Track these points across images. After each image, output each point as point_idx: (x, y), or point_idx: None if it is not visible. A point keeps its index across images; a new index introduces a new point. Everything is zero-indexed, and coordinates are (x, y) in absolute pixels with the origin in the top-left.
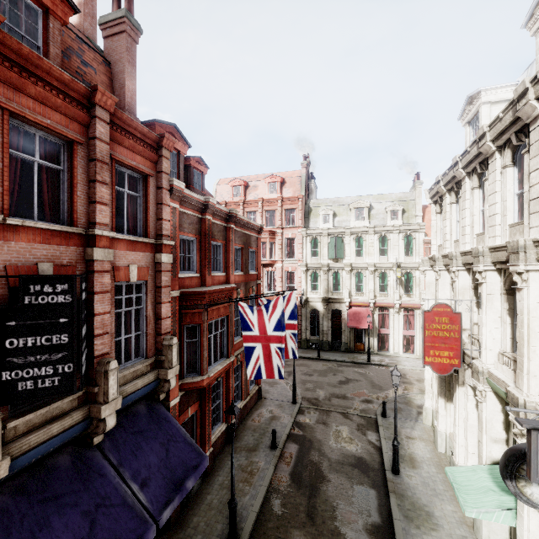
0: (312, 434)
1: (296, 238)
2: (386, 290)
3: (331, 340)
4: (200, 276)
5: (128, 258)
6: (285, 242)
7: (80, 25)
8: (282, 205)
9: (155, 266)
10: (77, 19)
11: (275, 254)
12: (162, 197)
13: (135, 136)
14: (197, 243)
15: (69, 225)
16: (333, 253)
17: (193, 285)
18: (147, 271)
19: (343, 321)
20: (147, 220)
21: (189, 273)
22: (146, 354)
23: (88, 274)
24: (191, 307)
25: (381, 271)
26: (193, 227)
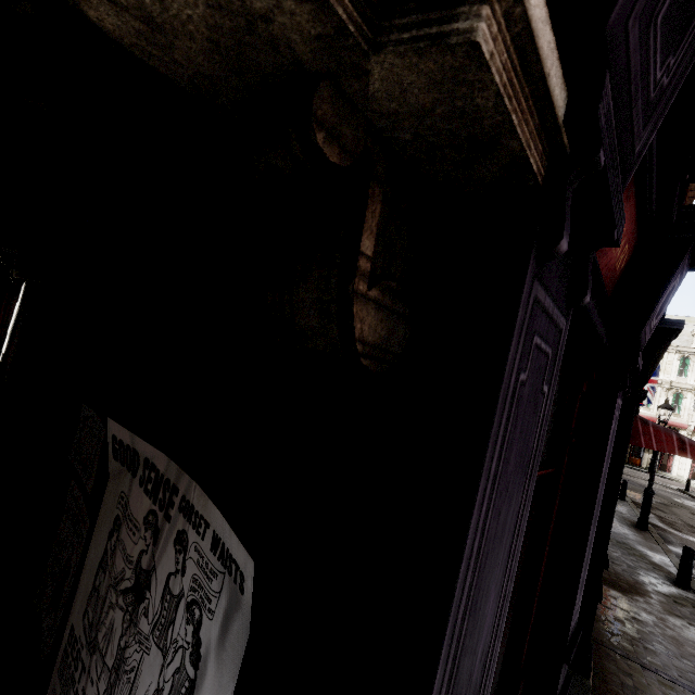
0: (626, 477)
1: None
2: (679, 412)
3: None
4: None
5: None
6: None
7: None
8: None
9: None
10: None
11: None
12: None
13: None
14: None
15: None
16: None
17: None
18: None
19: None
20: None
21: None
22: None
23: None
24: None
25: (677, 391)
26: None
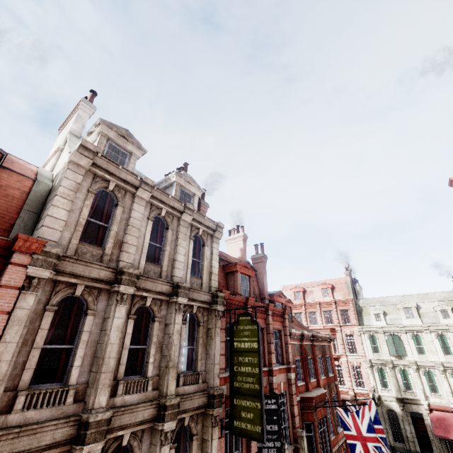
0: None
1: (355, 335)
2: None
3: (420, 451)
4: (305, 383)
5: (279, 378)
6: (345, 338)
7: (241, 257)
8: (336, 306)
9: (287, 380)
10: (240, 255)
11: (338, 349)
12: (287, 340)
13: (276, 313)
14: (301, 361)
15: (263, 365)
16: (393, 350)
17: (302, 391)
18: (286, 384)
19: (427, 427)
20: (283, 354)
21: (300, 382)
22: (290, 441)
23: (271, 390)
24: (306, 408)
25: (452, 371)
26: (298, 351)
